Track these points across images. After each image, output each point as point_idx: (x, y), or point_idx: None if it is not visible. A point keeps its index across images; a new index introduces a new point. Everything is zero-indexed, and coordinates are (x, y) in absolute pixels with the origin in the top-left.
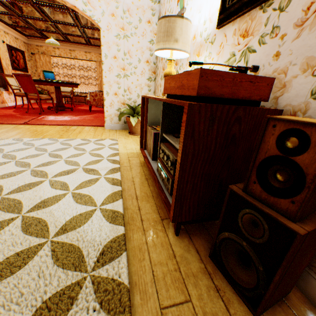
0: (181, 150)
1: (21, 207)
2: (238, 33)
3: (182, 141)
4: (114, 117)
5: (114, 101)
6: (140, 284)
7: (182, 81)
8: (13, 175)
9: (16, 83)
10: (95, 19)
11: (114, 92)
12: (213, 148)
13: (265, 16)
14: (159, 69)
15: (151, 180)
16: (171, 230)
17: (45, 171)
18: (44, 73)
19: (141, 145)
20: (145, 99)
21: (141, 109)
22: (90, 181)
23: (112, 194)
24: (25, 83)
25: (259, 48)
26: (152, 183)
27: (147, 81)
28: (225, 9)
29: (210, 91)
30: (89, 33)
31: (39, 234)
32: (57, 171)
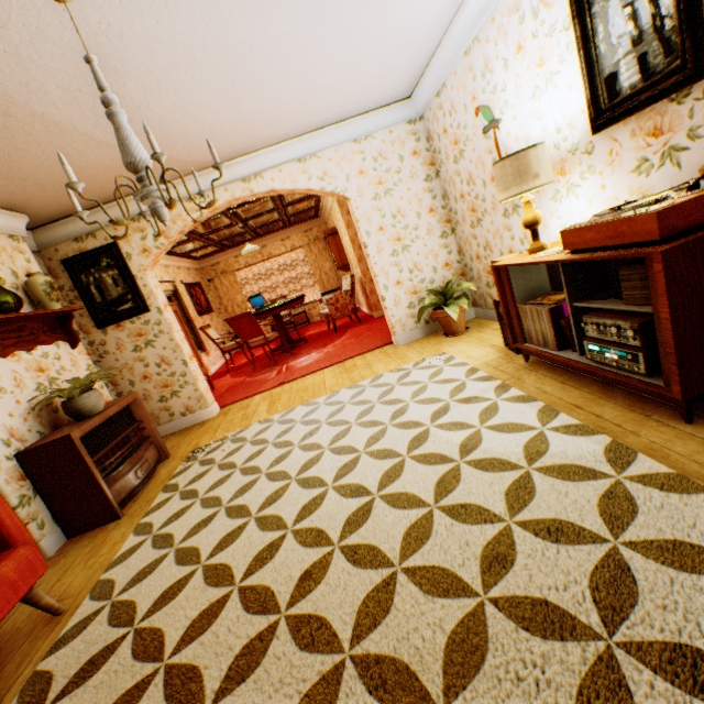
0: (666, 304)
1: (445, 457)
2: (641, 133)
3: (664, 293)
4: (406, 320)
5: (399, 296)
6: (689, 473)
7: (615, 230)
8: (379, 437)
9: (217, 333)
10: (338, 191)
11: (394, 281)
12: (703, 286)
13: (683, 108)
14: (459, 214)
15: (571, 381)
16: (674, 421)
17: (408, 421)
18: (251, 301)
19: (513, 339)
20: (499, 269)
21: (497, 285)
22: (487, 411)
23: (538, 412)
24: (244, 327)
25: (693, 144)
26: (577, 384)
27: (440, 240)
28: (601, 111)
29: (672, 228)
30: (291, 210)
31: (506, 469)
32: (423, 416)
